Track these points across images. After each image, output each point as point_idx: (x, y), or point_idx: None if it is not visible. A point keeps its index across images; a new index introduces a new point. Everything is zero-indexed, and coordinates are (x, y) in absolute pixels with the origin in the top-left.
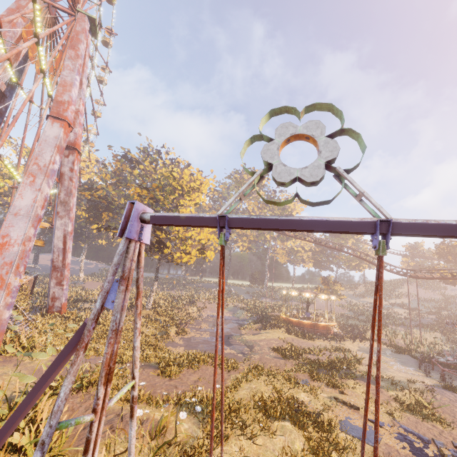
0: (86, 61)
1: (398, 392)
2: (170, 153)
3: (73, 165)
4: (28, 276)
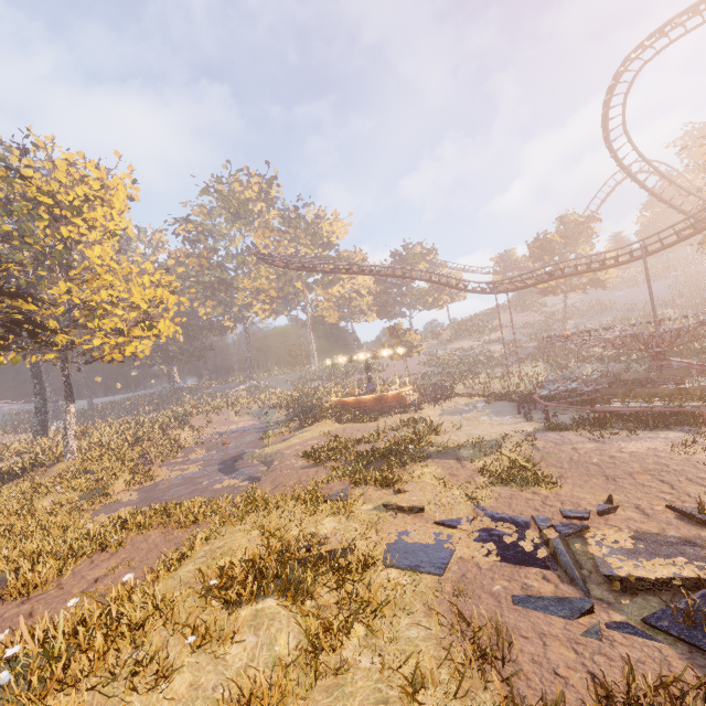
0: None
1: (487, 458)
2: (49, 147)
3: None
4: None
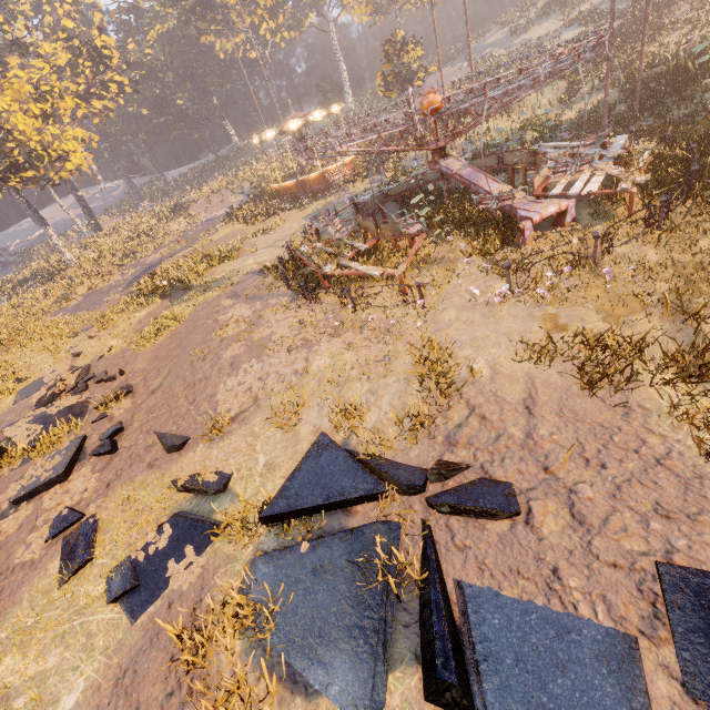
0: None
1: (184, 304)
2: None
3: None
4: None
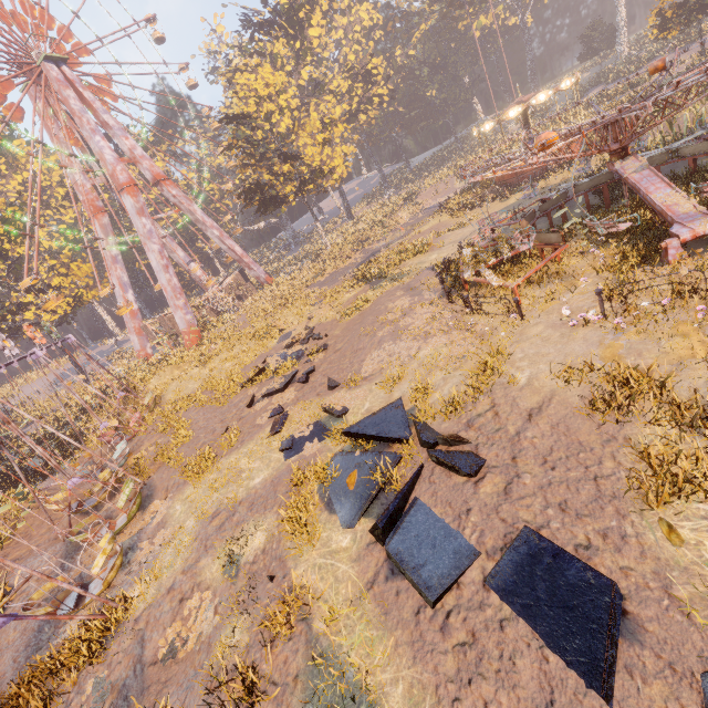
0: (88, 97)
1: (376, 290)
2: None
3: (171, 193)
4: (235, 273)
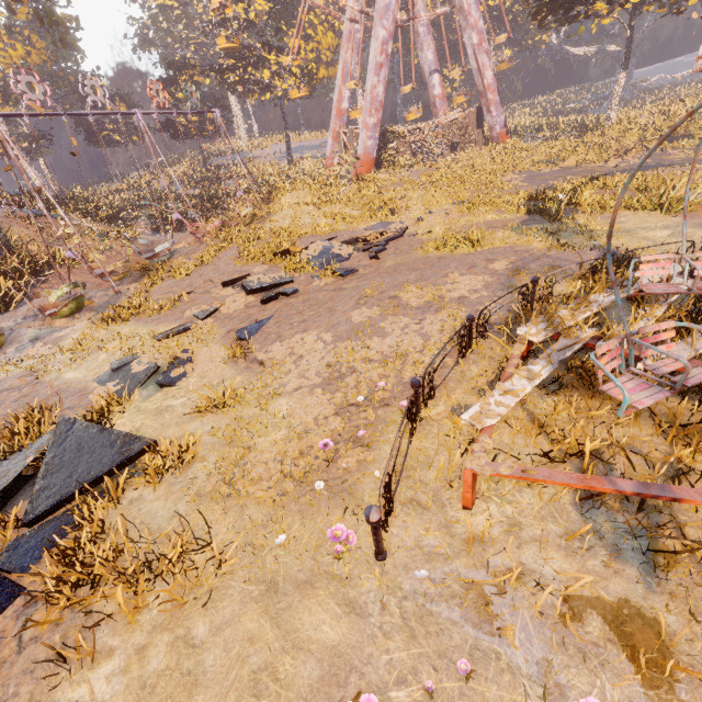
0: None
1: (512, 234)
2: None
3: None
4: (471, 109)
